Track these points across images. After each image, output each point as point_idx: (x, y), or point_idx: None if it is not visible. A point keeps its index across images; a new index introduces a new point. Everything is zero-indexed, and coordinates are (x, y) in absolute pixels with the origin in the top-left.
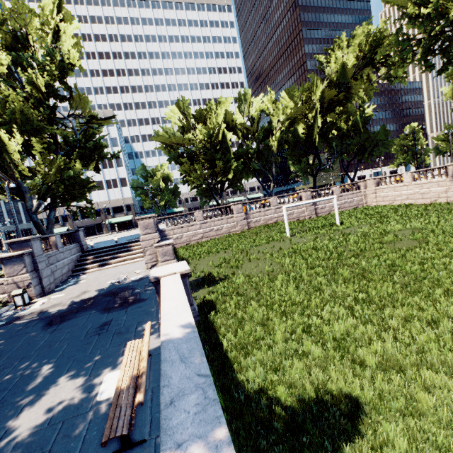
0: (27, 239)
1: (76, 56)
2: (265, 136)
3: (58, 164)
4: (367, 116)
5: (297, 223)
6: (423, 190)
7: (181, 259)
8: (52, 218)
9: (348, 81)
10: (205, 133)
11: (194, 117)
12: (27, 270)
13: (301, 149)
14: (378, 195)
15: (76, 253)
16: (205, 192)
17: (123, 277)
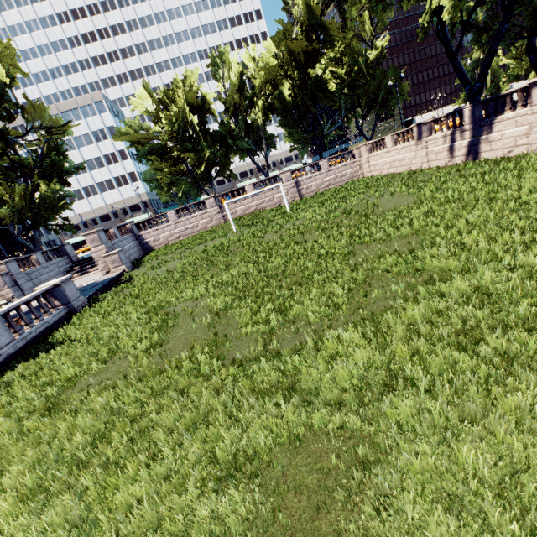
0: (3, 263)
1: (4, 73)
2: (251, 106)
3: (19, 191)
4: (381, 52)
5: (271, 210)
6: (400, 157)
7: (141, 262)
8: (37, 237)
9: (321, 22)
10: (167, 123)
11: (160, 102)
12: (8, 286)
13: (293, 116)
14: (370, 163)
15: (64, 265)
16: (195, 185)
17: (81, 284)
